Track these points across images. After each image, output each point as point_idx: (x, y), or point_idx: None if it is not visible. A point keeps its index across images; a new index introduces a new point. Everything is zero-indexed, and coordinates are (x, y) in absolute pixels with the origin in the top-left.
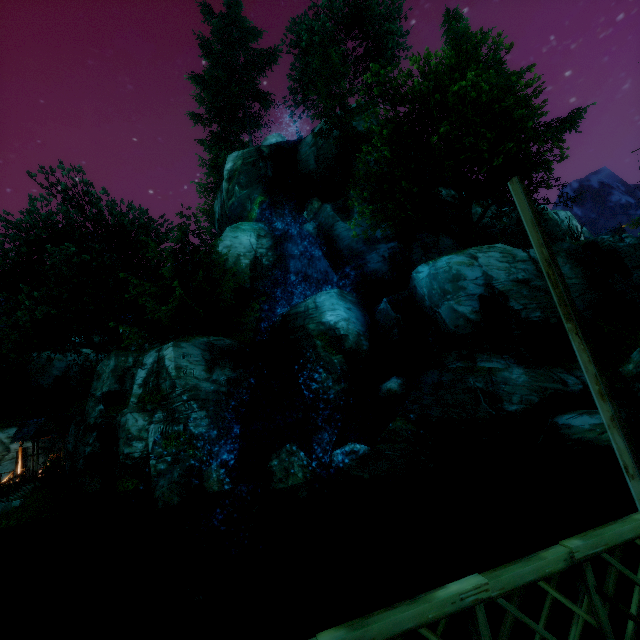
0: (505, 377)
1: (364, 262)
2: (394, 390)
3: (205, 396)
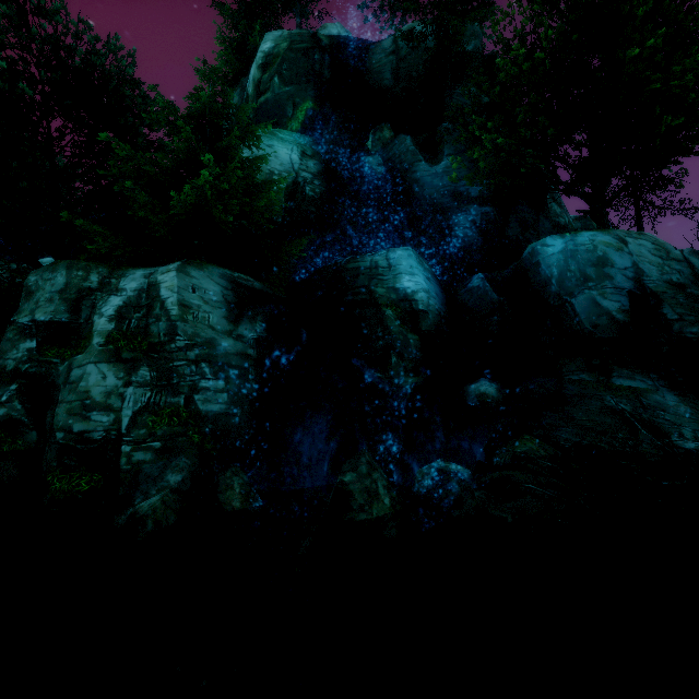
0: (659, 402)
1: (449, 223)
2: (491, 396)
3: (224, 357)
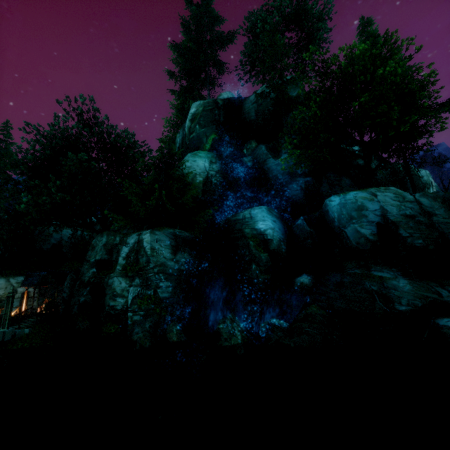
0: (394, 284)
1: (286, 189)
2: (306, 284)
3: (170, 271)
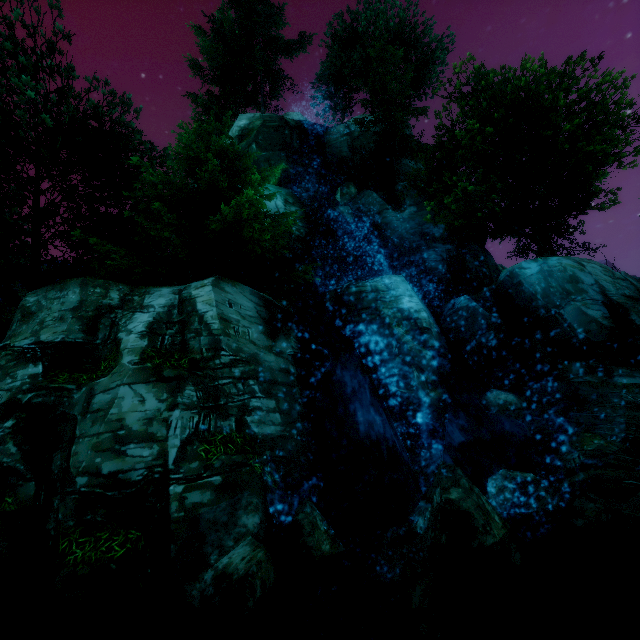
0: None
1: (422, 257)
2: (514, 403)
3: (270, 373)
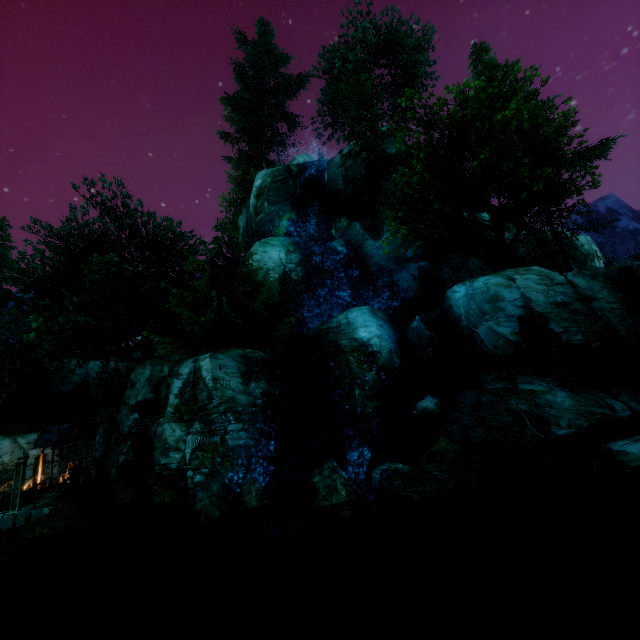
0: (549, 400)
1: (394, 280)
2: (431, 409)
3: (241, 408)
